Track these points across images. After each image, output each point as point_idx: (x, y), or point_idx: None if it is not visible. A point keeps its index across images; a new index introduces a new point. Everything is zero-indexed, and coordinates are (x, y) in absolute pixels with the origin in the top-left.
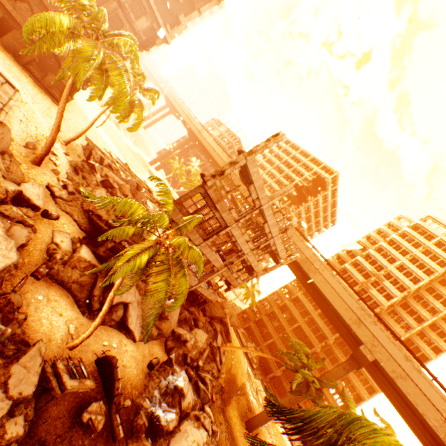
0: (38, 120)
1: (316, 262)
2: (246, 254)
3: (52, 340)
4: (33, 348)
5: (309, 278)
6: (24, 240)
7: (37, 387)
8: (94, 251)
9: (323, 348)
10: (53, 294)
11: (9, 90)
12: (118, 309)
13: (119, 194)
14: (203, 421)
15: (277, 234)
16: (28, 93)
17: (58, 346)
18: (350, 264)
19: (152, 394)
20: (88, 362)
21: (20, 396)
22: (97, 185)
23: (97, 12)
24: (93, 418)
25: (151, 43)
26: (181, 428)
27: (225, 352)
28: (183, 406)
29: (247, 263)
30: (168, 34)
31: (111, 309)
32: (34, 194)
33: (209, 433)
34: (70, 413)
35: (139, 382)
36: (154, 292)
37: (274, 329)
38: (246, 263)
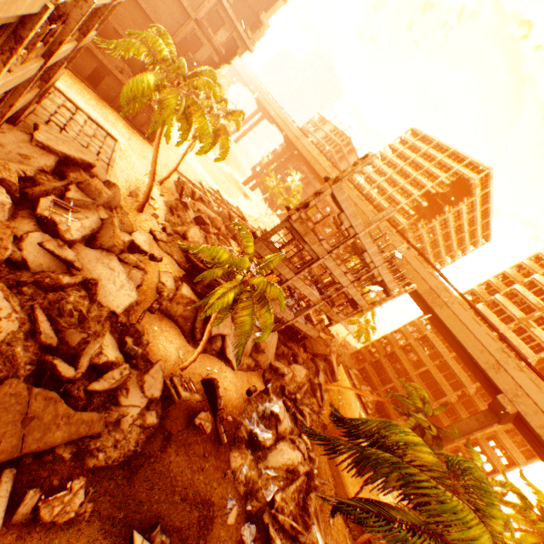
0: (135, 165)
1: (443, 293)
2: (345, 287)
3: (168, 362)
4: (157, 364)
5: (434, 313)
6: (140, 282)
7: (162, 394)
8: (193, 288)
9: (461, 398)
10: (164, 326)
11: (110, 142)
12: (216, 340)
13: (211, 230)
14: (298, 444)
15: (380, 263)
16: (124, 138)
17: (172, 367)
18: (502, 295)
19: (251, 415)
20: (196, 382)
21: (152, 397)
22: (191, 223)
23: (177, 65)
24: (203, 423)
25: (232, 53)
26: (277, 447)
27: (330, 392)
28: (279, 430)
29: (347, 297)
30: (249, 41)
31: (210, 339)
32: (142, 241)
33: (304, 456)
34: (186, 417)
35: (238, 404)
36: (241, 324)
37: (394, 372)
38: (347, 297)
